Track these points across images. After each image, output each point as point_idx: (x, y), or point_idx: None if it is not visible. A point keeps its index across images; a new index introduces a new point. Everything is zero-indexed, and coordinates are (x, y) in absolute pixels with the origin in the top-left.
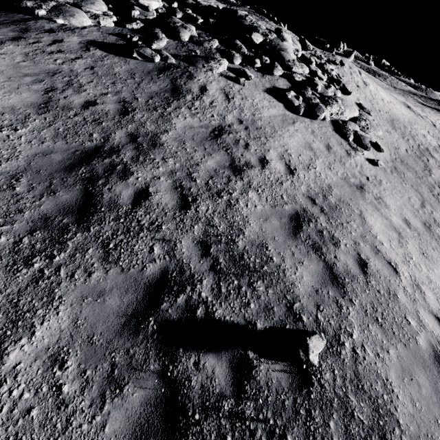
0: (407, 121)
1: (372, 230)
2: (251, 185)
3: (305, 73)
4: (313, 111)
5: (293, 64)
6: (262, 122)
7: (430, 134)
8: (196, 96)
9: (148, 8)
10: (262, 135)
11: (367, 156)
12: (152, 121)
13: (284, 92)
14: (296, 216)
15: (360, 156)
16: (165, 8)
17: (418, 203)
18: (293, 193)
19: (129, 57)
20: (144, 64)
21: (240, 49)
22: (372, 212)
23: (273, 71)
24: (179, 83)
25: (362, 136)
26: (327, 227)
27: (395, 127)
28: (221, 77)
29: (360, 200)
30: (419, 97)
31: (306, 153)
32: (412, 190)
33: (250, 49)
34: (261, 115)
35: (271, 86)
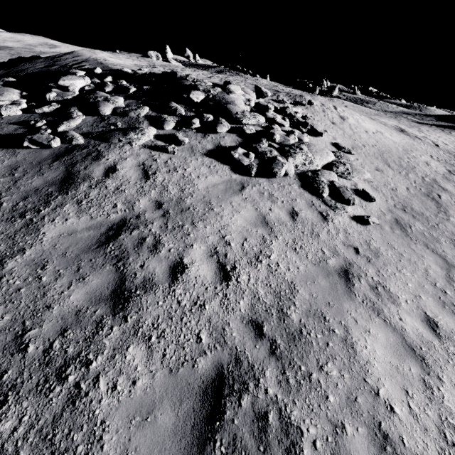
0: (401, 150)
1: (370, 374)
2: (139, 330)
3: (261, 123)
4: (270, 168)
5: (242, 116)
6: (194, 199)
7: (433, 158)
8: (97, 182)
9: (68, 88)
10: (187, 221)
11: (353, 212)
12: (6, 236)
13: (230, 151)
14: (217, 382)
15: (342, 215)
16: (94, 84)
17: (441, 275)
18: (222, 321)
19: (22, 147)
20: (38, 152)
21: (176, 111)
22: (368, 322)
23: (216, 128)
24: (77, 169)
25: (341, 187)
26: (278, 395)
27: (387, 161)
28: (143, 149)
29: (345, 301)
30: (413, 116)
31: (257, 233)
32: (428, 253)
33: (191, 108)
34: (194, 188)
35: (214, 146)
